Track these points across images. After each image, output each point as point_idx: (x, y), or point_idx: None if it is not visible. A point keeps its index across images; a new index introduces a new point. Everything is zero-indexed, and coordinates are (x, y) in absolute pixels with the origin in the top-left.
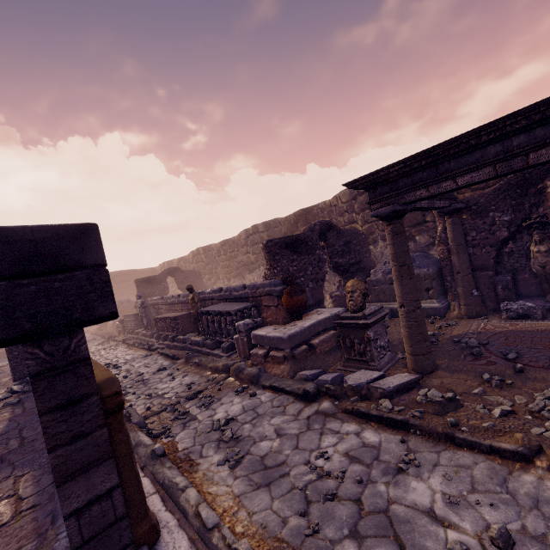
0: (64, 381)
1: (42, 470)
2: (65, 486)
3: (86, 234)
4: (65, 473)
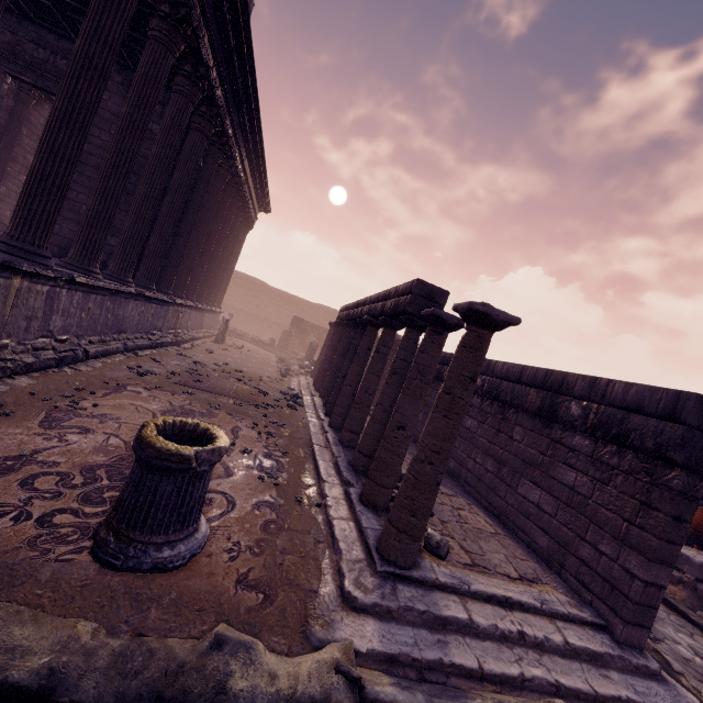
0: (683, 503)
1: (483, 510)
2: (651, 563)
3: None
4: (655, 556)
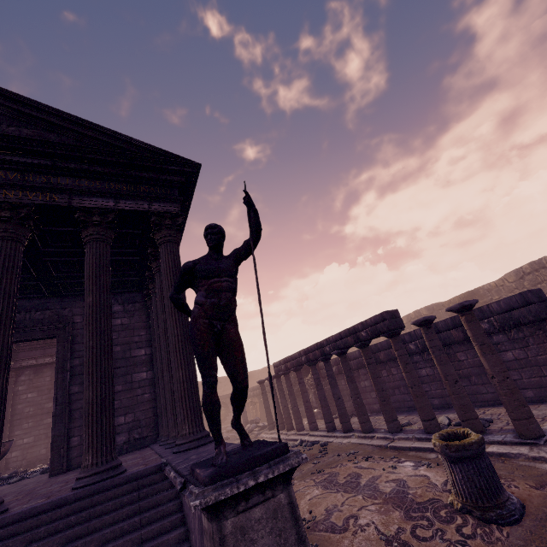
0: None
1: (486, 407)
2: None
3: (541, 291)
4: None
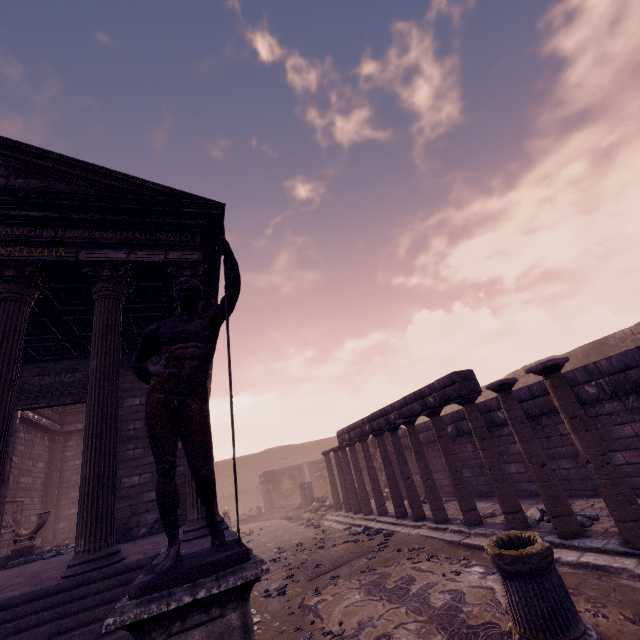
0: None
1: (598, 497)
2: None
3: None
4: None
